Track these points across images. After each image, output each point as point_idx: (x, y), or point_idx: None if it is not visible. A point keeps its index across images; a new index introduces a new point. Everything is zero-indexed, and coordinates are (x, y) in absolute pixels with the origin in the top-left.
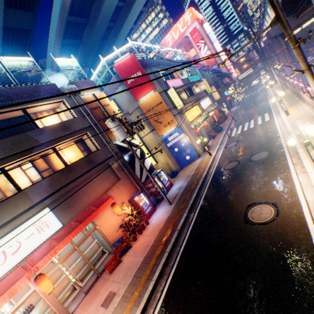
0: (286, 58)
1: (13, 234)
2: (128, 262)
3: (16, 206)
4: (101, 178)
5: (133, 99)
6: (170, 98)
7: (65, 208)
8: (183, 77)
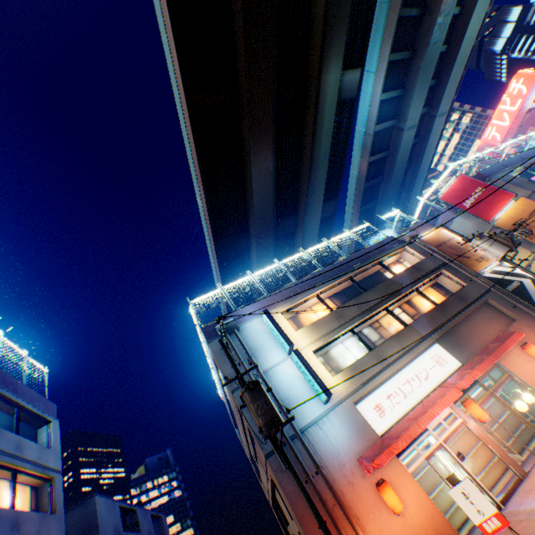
0: None
1: (415, 362)
2: None
3: (409, 336)
4: (484, 319)
5: (481, 223)
6: None
7: (454, 347)
8: None
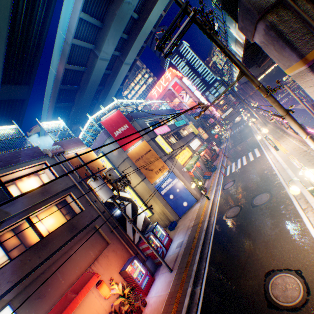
0: (259, 97)
1: None
2: None
3: None
4: (85, 247)
5: (121, 150)
6: (158, 144)
7: (34, 300)
8: (169, 123)
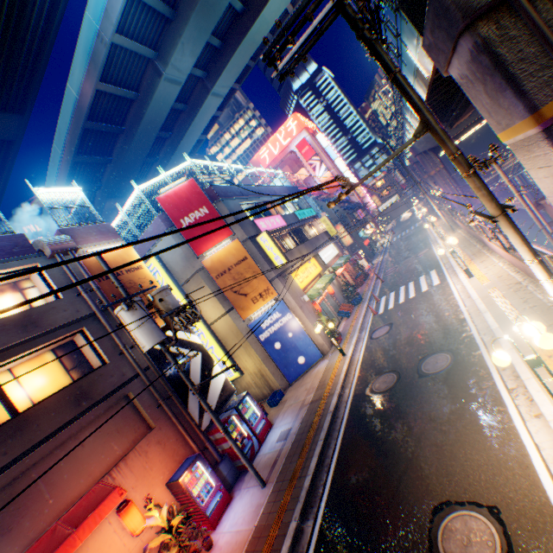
0: (446, 181)
1: None
2: None
3: None
4: (104, 434)
5: (192, 253)
6: (262, 249)
7: None
8: (286, 211)
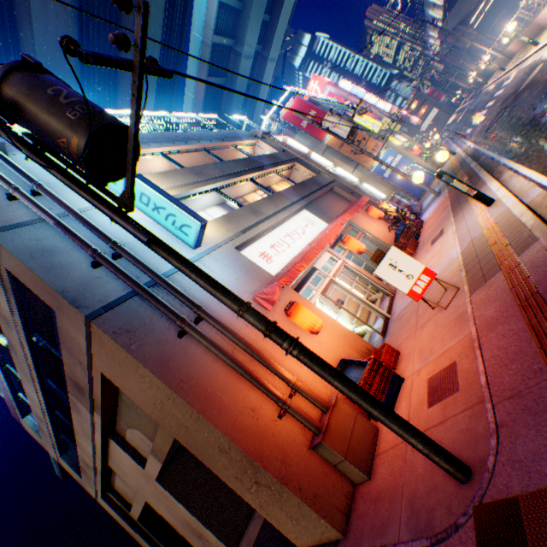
0: (485, 44)
1: (291, 221)
2: (430, 230)
3: (281, 200)
4: (334, 200)
5: (315, 143)
6: (360, 126)
7: (320, 215)
8: None
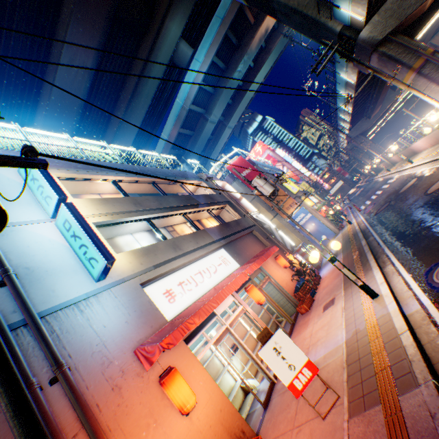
0: (376, 150)
1: (207, 258)
2: (324, 291)
3: (204, 237)
4: (251, 241)
5: (248, 190)
6: (283, 185)
7: (235, 254)
8: None
